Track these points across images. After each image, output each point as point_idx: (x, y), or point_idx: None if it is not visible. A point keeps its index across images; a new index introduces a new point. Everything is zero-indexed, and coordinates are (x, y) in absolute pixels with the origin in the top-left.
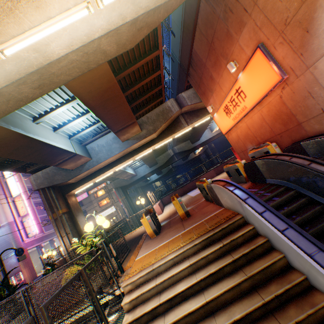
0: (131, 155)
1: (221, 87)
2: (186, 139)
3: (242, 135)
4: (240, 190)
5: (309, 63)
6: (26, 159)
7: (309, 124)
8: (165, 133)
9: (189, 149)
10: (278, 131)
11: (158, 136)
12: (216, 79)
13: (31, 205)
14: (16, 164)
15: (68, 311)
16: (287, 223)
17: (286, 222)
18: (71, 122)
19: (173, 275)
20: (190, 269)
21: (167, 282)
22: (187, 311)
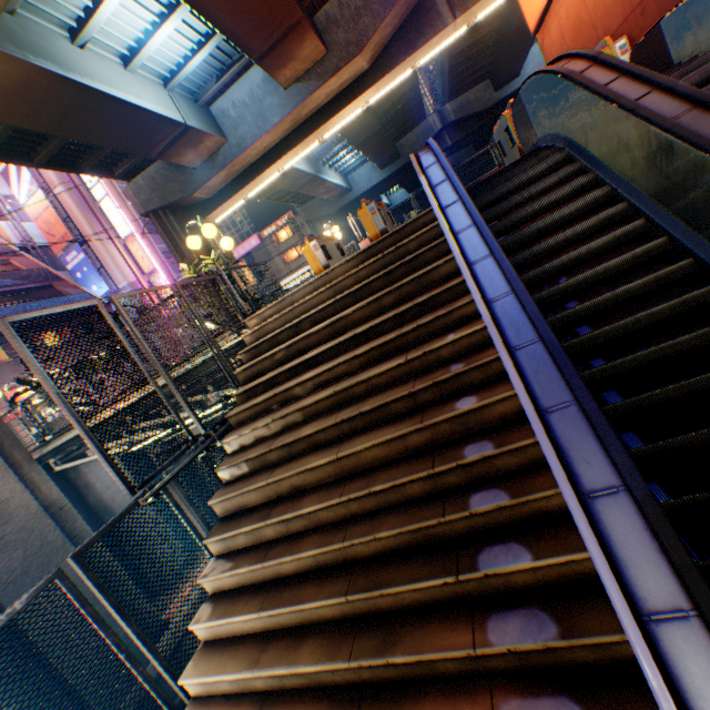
0: (312, 126)
1: None
2: (478, 79)
3: (569, 30)
4: (432, 153)
5: None
6: (93, 141)
7: None
8: (390, 55)
9: (485, 110)
10: None
11: (372, 67)
12: None
13: (157, 257)
14: (90, 159)
15: (192, 355)
16: (457, 194)
17: (457, 192)
18: (151, 38)
19: (307, 302)
20: (331, 293)
21: (299, 312)
22: (308, 333)
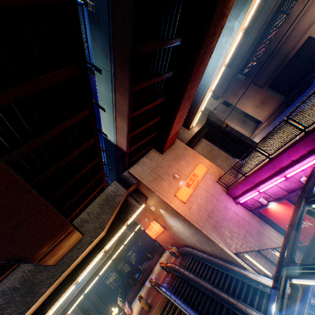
0: (97, 272)
1: (145, 221)
2: None
3: (162, 240)
4: (164, 287)
5: (169, 227)
6: None
7: (180, 241)
8: (118, 245)
9: (134, 234)
10: (173, 241)
11: (113, 249)
12: (141, 218)
13: None
14: None
15: None
16: (175, 296)
17: (175, 296)
18: None
19: None
20: None
21: None
22: None
